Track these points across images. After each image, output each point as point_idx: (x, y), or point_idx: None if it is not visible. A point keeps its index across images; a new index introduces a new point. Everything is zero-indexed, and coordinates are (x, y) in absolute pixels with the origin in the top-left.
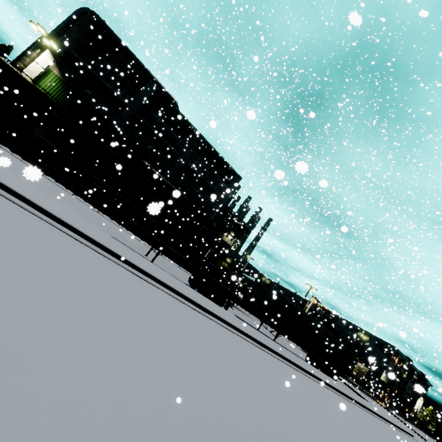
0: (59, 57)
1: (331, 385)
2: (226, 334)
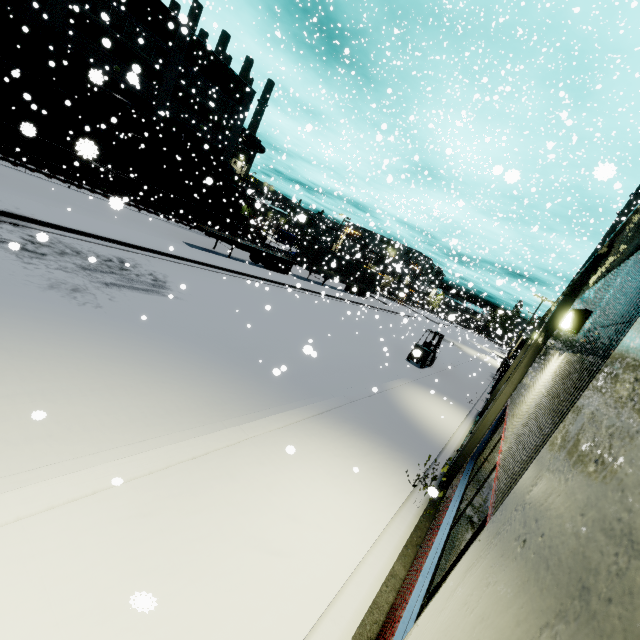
0: None
1: (364, 304)
2: (306, 297)
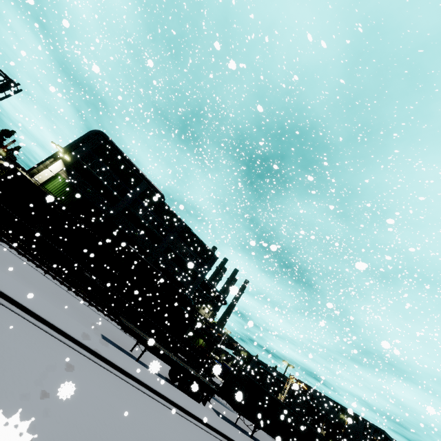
0: (69, 165)
1: None
2: (205, 438)
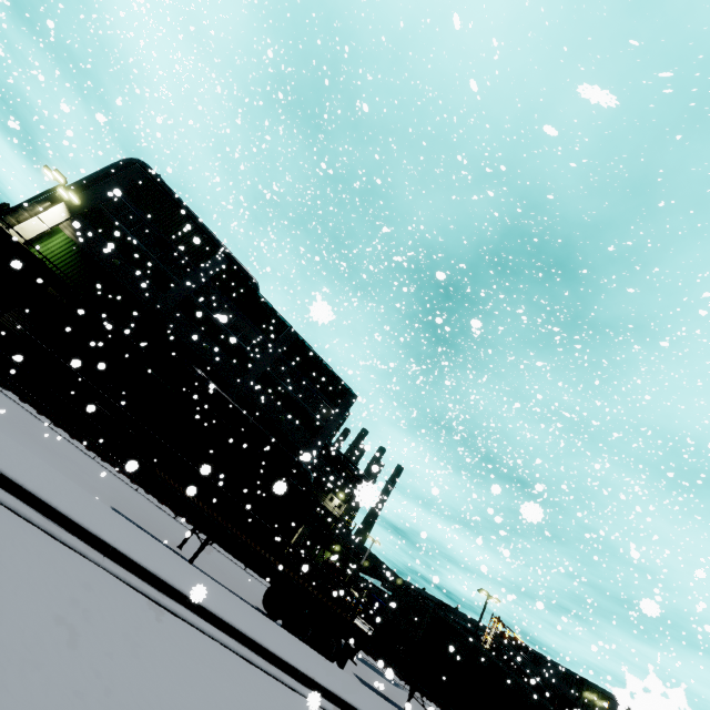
0: (78, 214)
1: None
2: None
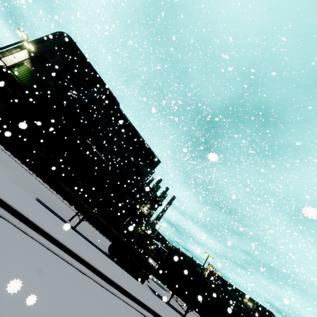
0: (33, 56)
1: None
2: None
